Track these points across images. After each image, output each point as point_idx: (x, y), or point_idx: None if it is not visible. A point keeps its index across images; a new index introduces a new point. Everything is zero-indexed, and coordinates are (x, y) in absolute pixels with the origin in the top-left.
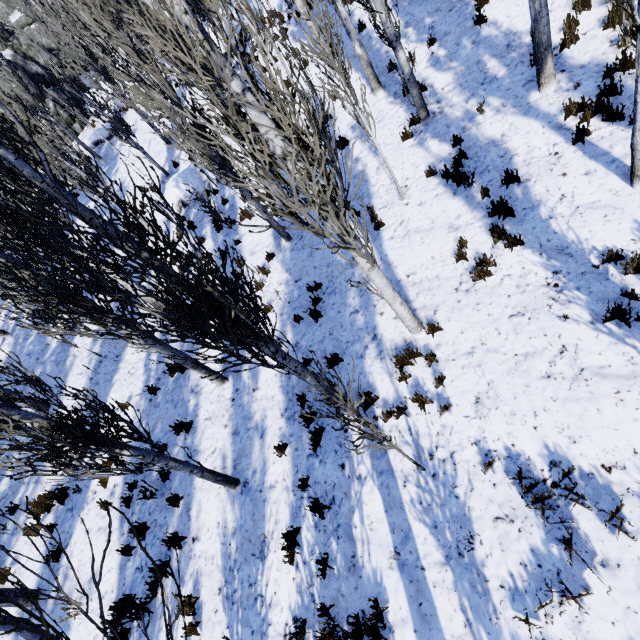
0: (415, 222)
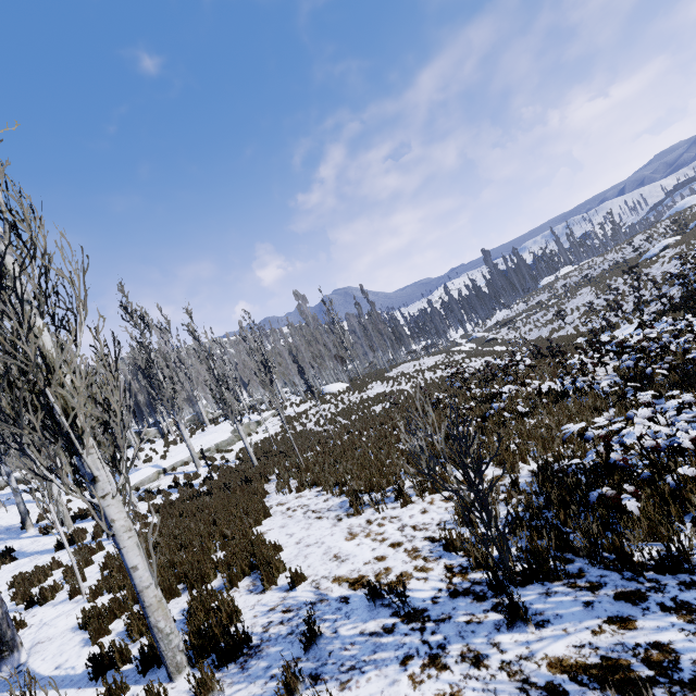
0: None
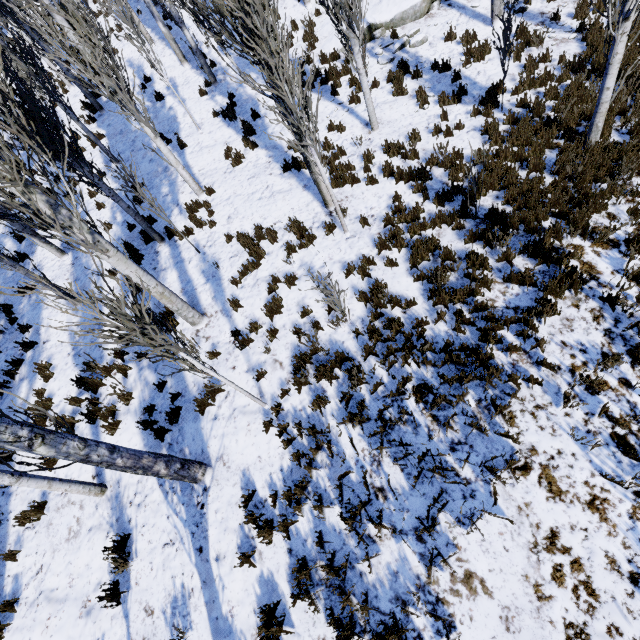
0: (206, 143)
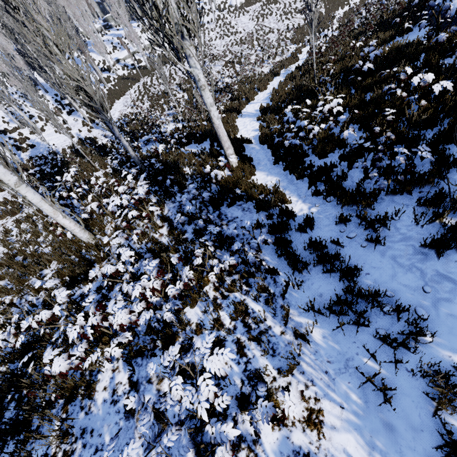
0: None
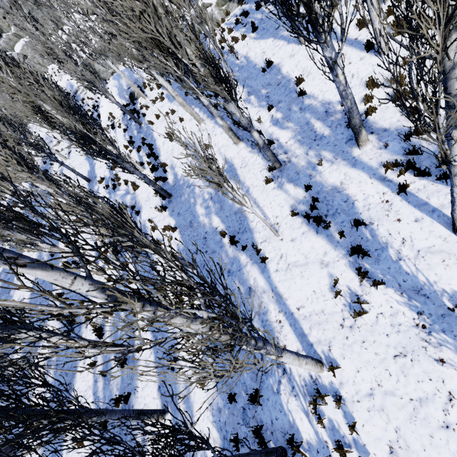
0: (292, 256)
